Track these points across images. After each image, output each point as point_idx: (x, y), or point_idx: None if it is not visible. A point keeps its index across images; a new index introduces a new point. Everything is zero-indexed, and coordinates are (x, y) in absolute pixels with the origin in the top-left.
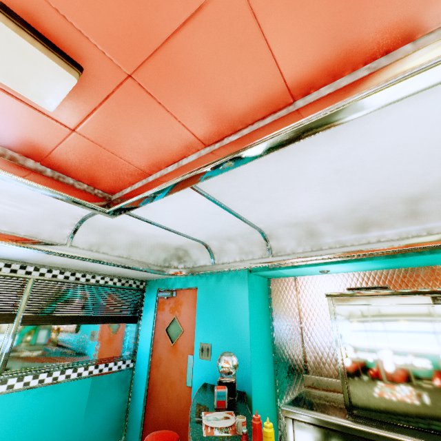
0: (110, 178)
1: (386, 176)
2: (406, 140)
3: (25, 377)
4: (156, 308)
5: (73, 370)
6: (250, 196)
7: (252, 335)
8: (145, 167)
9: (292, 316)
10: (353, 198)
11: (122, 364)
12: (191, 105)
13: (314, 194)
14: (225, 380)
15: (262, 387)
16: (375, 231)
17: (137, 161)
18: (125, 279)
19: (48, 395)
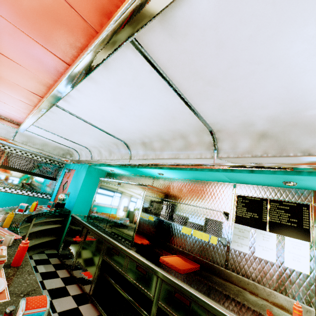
0: (15, 118)
1: (89, 133)
2: (73, 123)
3: (0, 187)
4: (64, 176)
5: (20, 191)
6: (59, 132)
7: (81, 191)
8: (20, 117)
9: None
10: (95, 140)
11: (45, 196)
12: (12, 104)
13: (79, 136)
14: (58, 201)
15: (81, 212)
16: (113, 155)
17: (16, 115)
18: (53, 160)
19: (8, 196)
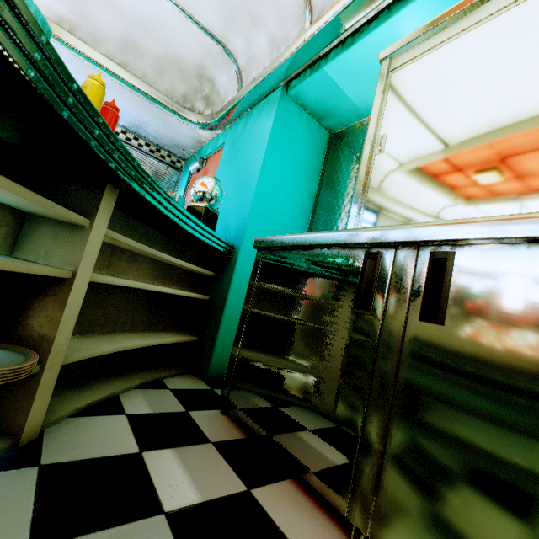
0: None
1: None
2: None
3: None
4: (187, 187)
5: None
6: None
7: (265, 179)
8: None
9: (347, 178)
10: None
11: None
12: None
13: None
14: (195, 204)
15: None
16: None
17: None
18: (155, 145)
19: None
